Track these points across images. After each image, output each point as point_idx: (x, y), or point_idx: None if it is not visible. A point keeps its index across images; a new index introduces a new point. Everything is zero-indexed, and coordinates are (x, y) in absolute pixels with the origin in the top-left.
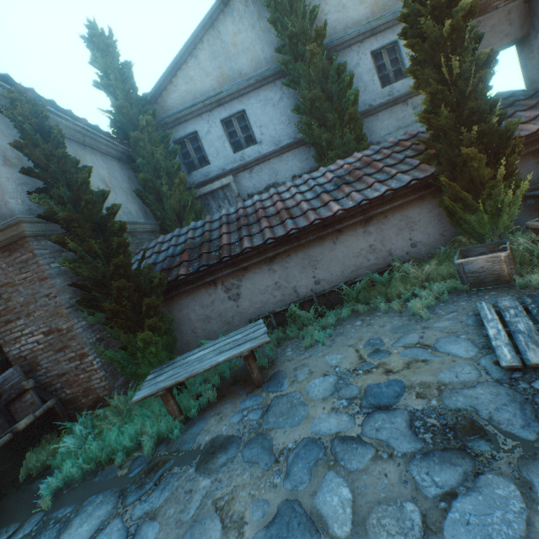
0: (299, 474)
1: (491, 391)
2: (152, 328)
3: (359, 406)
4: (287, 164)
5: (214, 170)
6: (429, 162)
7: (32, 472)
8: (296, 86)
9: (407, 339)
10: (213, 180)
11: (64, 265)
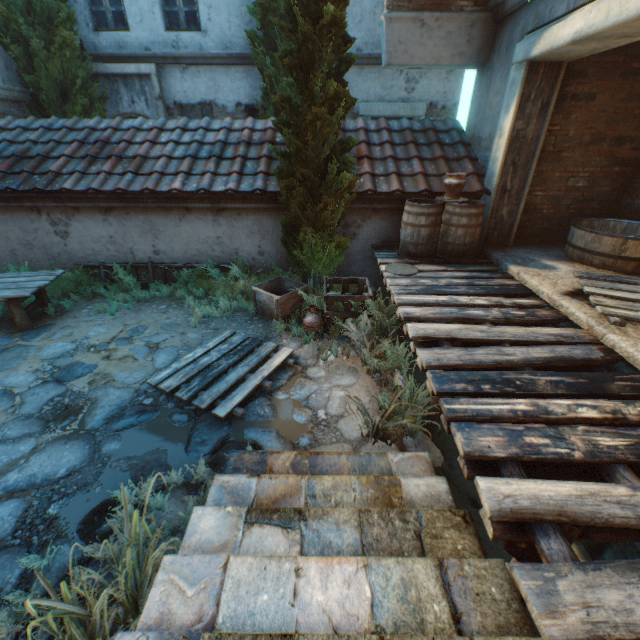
0: None
1: (123, 395)
2: None
3: (52, 374)
4: (234, 83)
5: (133, 43)
6: (277, 178)
7: None
8: None
9: (157, 338)
10: (129, 59)
11: None
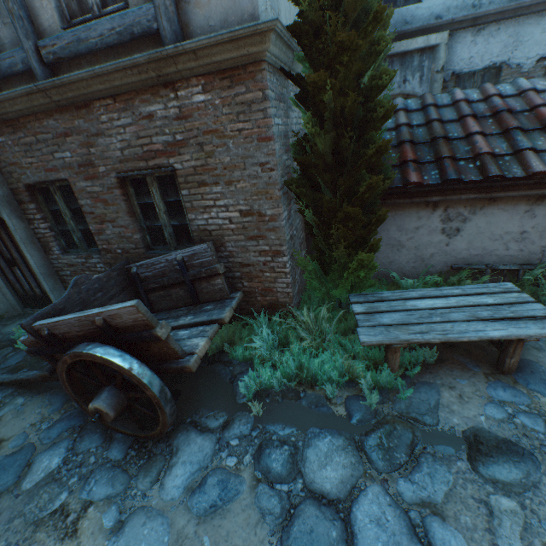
0: None
1: None
2: (371, 248)
3: None
4: (544, 32)
5: (422, 15)
6: None
7: (208, 351)
8: None
9: None
10: (414, 33)
11: (306, 127)
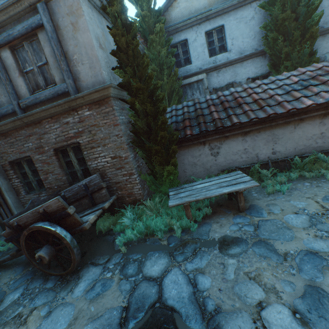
0: (311, 271)
1: None
2: (173, 164)
3: None
4: (245, 69)
5: (193, 68)
6: None
7: (102, 231)
8: (271, 7)
9: None
10: (192, 75)
11: (131, 118)
